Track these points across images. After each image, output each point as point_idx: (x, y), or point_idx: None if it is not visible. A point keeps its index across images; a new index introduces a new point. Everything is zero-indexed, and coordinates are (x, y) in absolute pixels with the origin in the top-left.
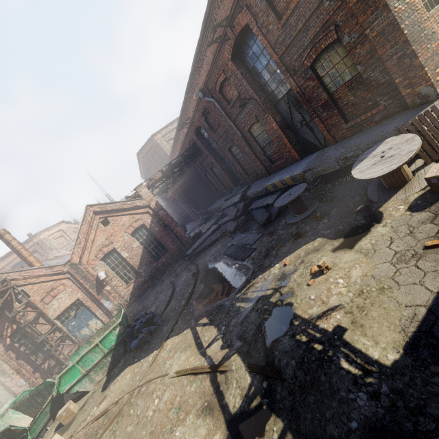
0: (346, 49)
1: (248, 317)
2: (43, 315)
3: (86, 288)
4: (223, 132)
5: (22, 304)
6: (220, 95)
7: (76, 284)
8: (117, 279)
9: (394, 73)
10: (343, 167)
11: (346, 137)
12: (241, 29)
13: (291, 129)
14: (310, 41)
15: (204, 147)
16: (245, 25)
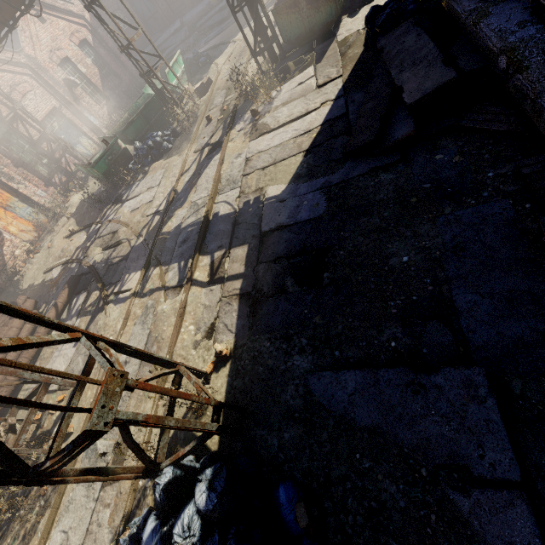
0: None
1: None
2: (21, 116)
3: (58, 95)
4: None
5: None
6: None
7: (44, 86)
8: (88, 96)
9: None
10: None
11: None
12: None
13: None
14: None
15: None
16: None
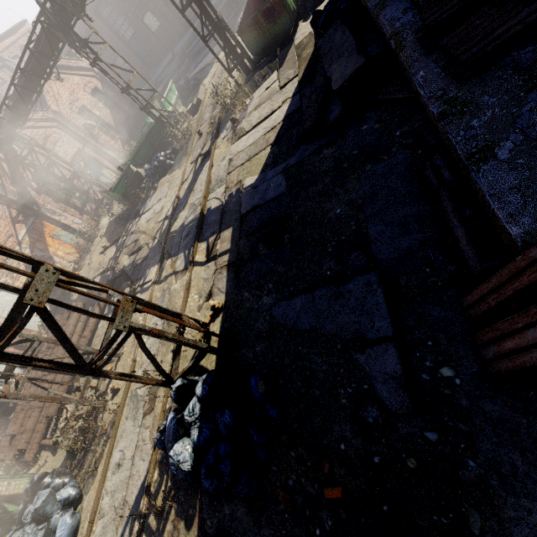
0: None
1: None
2: (54, 161)
3: (81, 138)
4: None
5: (27, 146)
6: None
7: (69, 133)
8: (104, 134)
9: None
10: None
11: None
12: None
13: None
14: None
15: (106, 29)
16: None
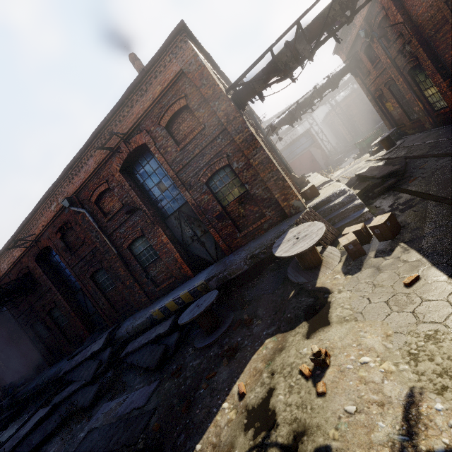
0: (236, 172)
1: None
2: None
3: None
4: (89, 251)
5: None
6: (96, 205)
7: None
8: None
9: (273, 190)
10: (247, 271)
11: (241, 245)
12: (138, 146)
13: (181, 245)
14: (205, 163)
15: (46, 277)
16: (142, 143)
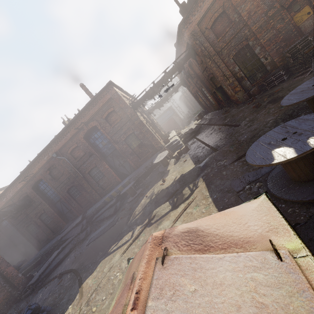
0: (136, 135)
1: (146, 211)
2: None
3: None
4: (66, 178)
5: None
6: (70, 155)
7: None
8: None
9: (151, 141)
10: (145, 174)
11: (141, 165)
12: (92, 127)
13: (114, 169)
14: (123, 132)
15: (38, 197)
16: (94, 125)
